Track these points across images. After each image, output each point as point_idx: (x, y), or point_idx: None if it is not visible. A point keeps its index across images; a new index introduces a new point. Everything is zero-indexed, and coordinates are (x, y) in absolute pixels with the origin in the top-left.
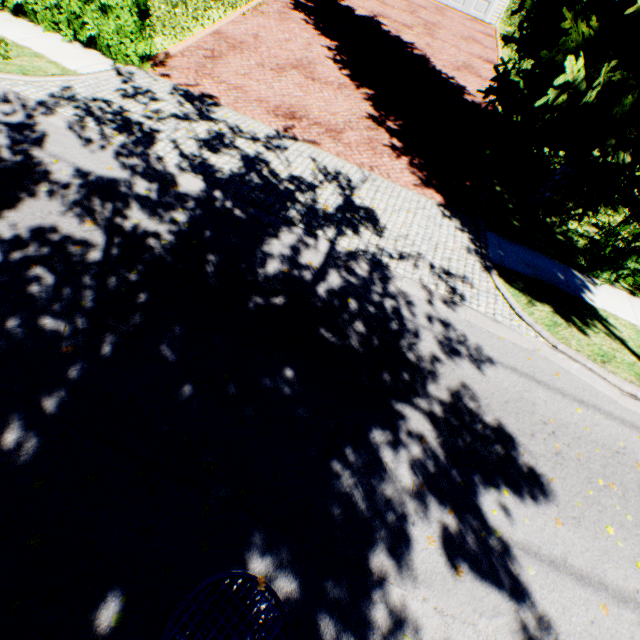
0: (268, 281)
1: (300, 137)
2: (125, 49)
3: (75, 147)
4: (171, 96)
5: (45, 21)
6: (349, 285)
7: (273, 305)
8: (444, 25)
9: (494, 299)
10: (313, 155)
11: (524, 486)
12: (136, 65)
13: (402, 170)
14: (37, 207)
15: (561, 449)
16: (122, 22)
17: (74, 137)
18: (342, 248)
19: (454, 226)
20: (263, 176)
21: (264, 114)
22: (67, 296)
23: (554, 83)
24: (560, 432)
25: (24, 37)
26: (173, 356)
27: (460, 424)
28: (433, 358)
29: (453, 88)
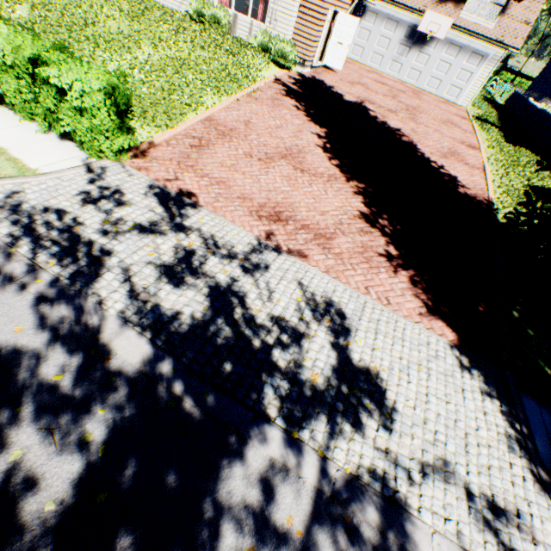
0: None
1: (284, 246)
2: (98, 146)
3: None
4: (142, 196)
5: (22, 112)
6: None
7: None
8: (423, 108)
9: None
10: (299, 274)
11: None
12: (111, 159)
13: (403, 290)
14: None
15: None
16: (97, 121)
17: None
18: (338, 468)
19: (479, 388)
20: (234, 322)
21: (246, 215)
22: None
23: None
24: None
25: None
26: None
27: None
28: None
29: (444, 178)
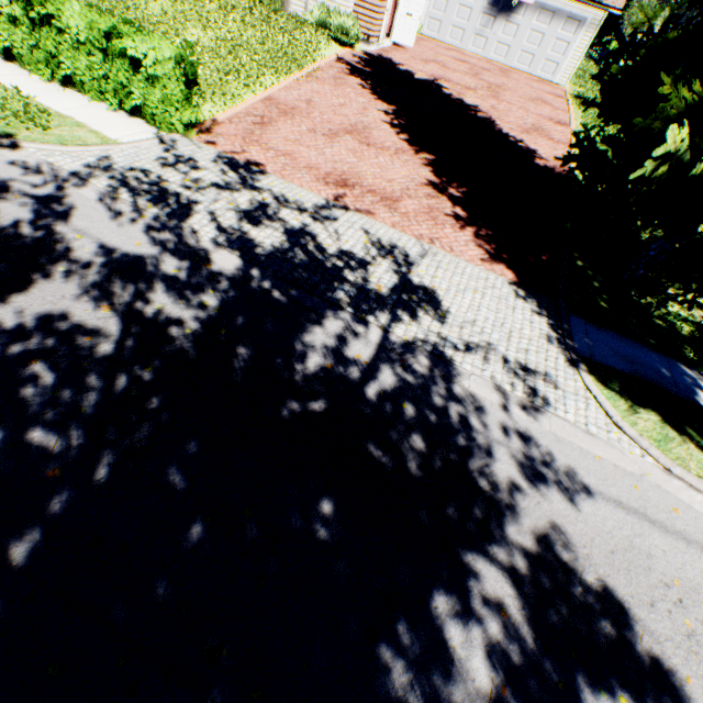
0: (307, 380)
1: (352, 206)
2: (170, 117)
3: (103, 221)
4: (214, 164)
5: (92, 91)
6: (405, 385)
7: (311, 412)
8: (509, 87)
9: (585, 403)
10: (366, 226)
11: (648, 690)
12: (180, 133)
13: (467, 242)
14: (50, 290)
15: (694, 628)
16: (168, 91)
17: (104, 210)
18: (397, 337)
19: (530, 308)
20: (308, 251)
21: (313, 182)
22: (65, 400)
23: (653, 154)
24: (690, 600)
25: (69, 107)
26: (183, 482)
27: (552, 586)
28: (512, 486)
29: (522, 152)
